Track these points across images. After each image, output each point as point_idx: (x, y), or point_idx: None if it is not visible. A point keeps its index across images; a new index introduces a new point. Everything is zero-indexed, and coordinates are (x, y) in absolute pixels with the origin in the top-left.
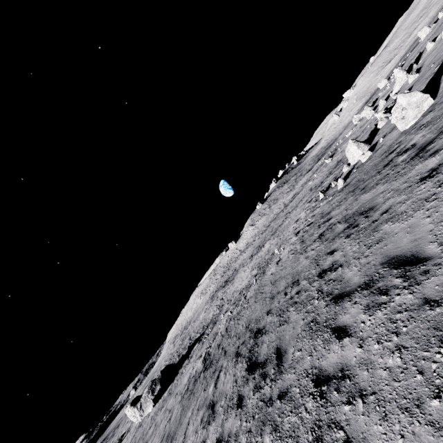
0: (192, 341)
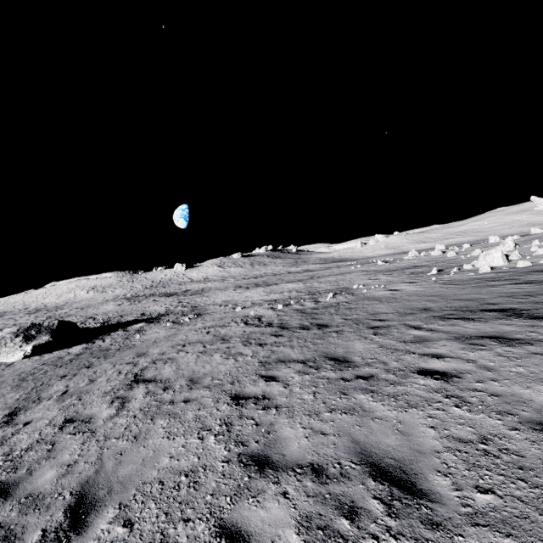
0: (111, 320)
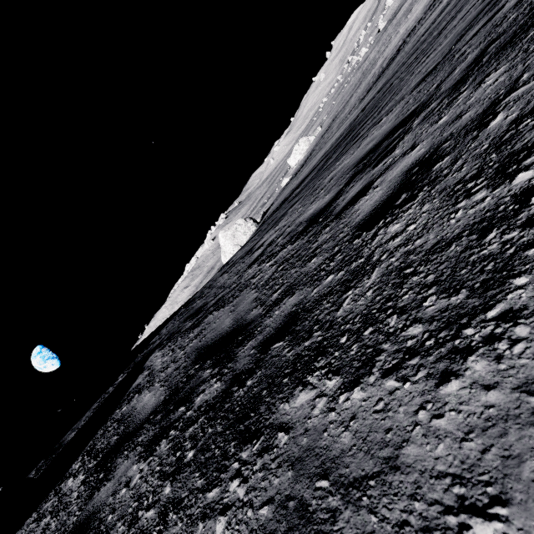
0: None
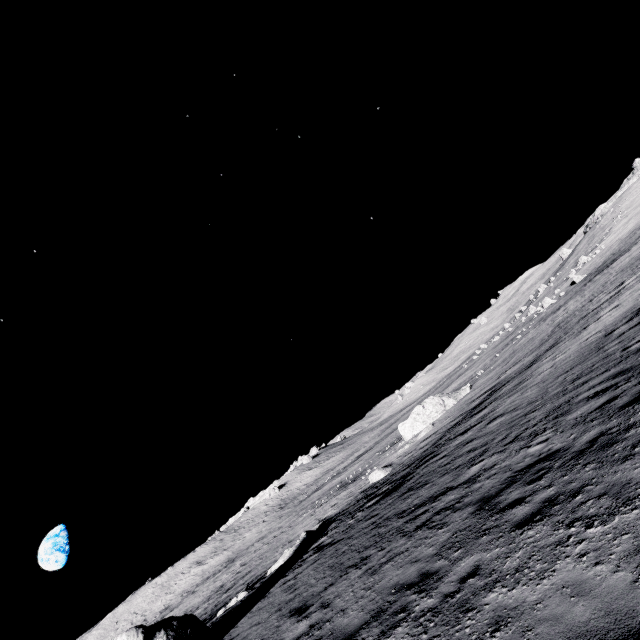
0: None
